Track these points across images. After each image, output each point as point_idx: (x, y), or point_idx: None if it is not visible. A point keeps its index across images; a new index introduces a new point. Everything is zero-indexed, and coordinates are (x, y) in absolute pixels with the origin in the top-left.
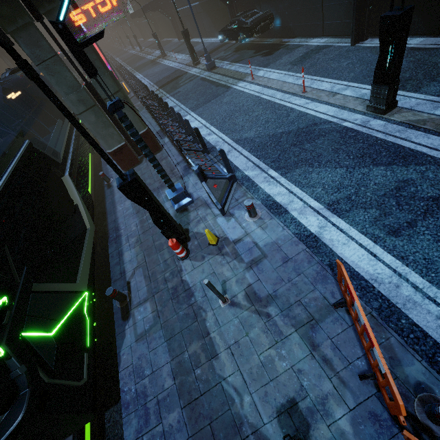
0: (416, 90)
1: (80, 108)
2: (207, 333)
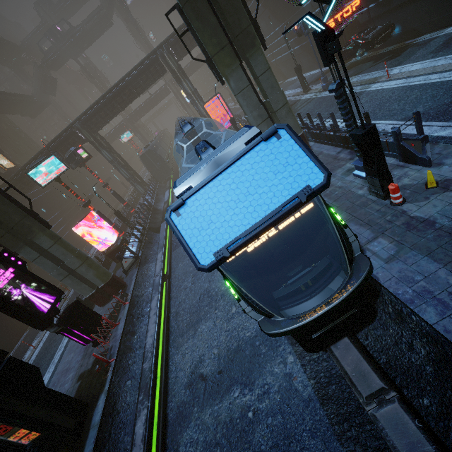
0: None
1: (258, 121)
2: None
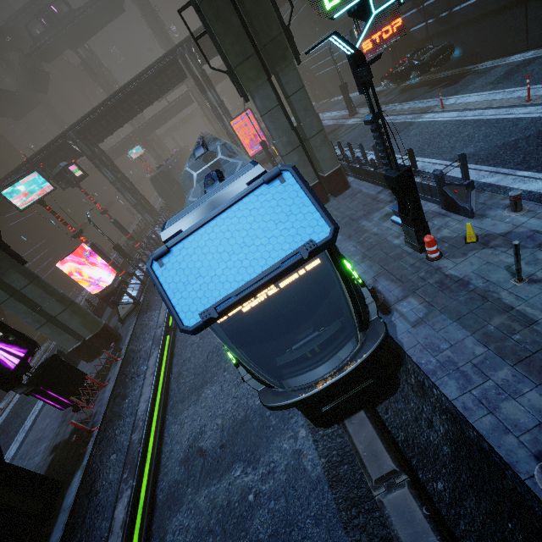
0: None
1: (288, 149)
2: (509, 307)
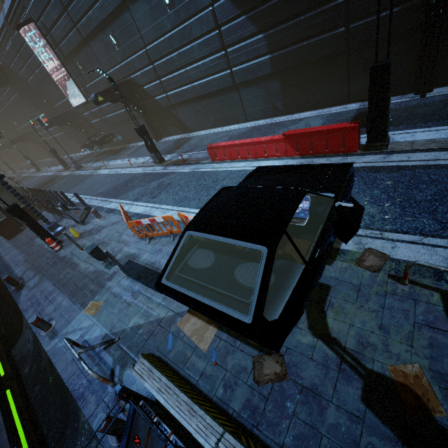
0: (174, 153)
1: None
2: (73, 263)
